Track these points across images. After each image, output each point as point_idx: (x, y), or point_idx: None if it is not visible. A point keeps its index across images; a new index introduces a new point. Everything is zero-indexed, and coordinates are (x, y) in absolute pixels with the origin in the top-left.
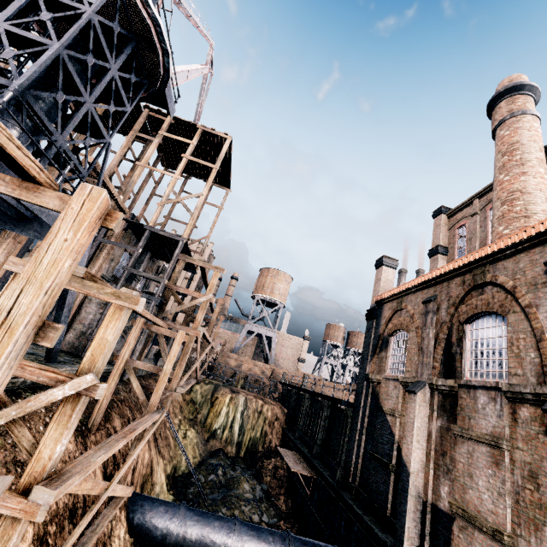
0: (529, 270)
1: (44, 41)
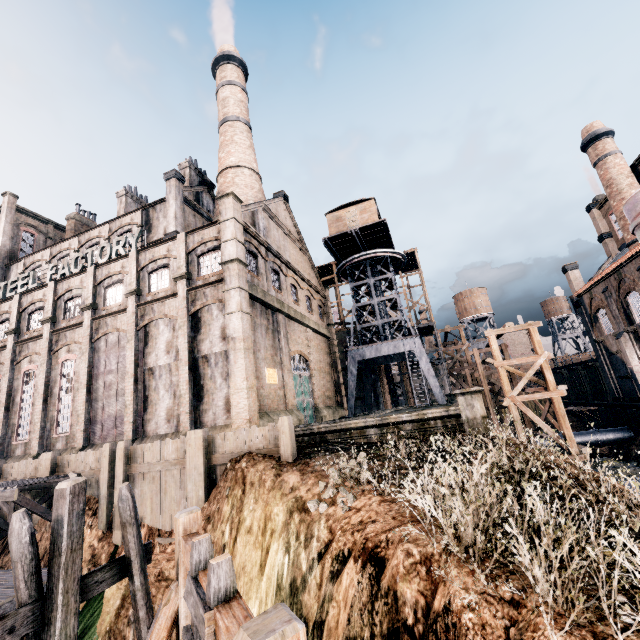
0: (635, 272)
1: (392, 297)
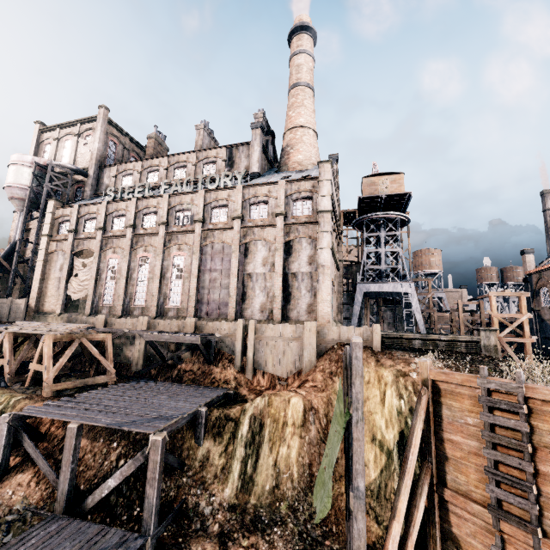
0: None
1: (396, 250)
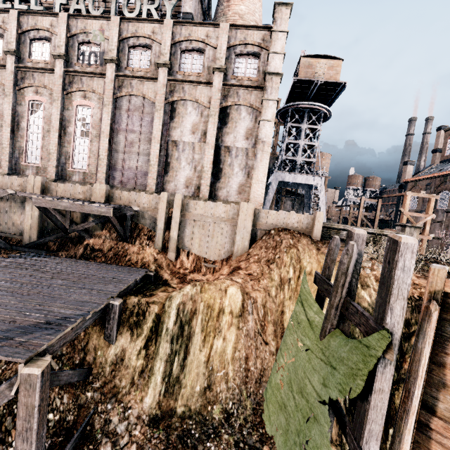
0: None
1: (314, 144)
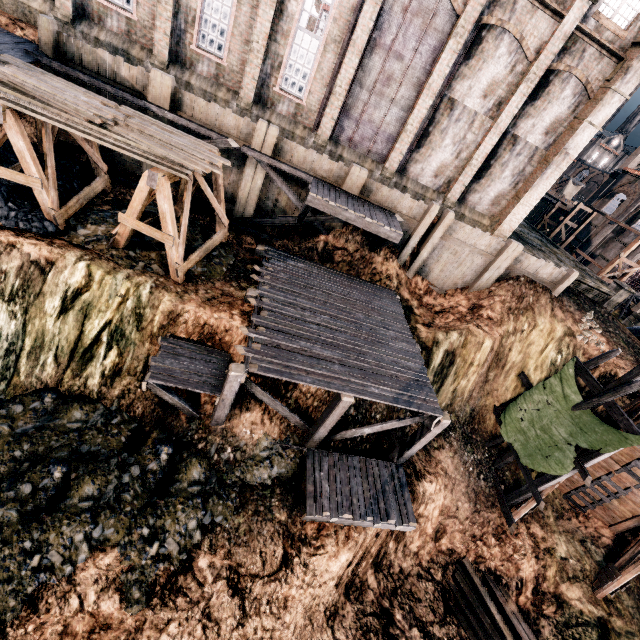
0: None
1: None
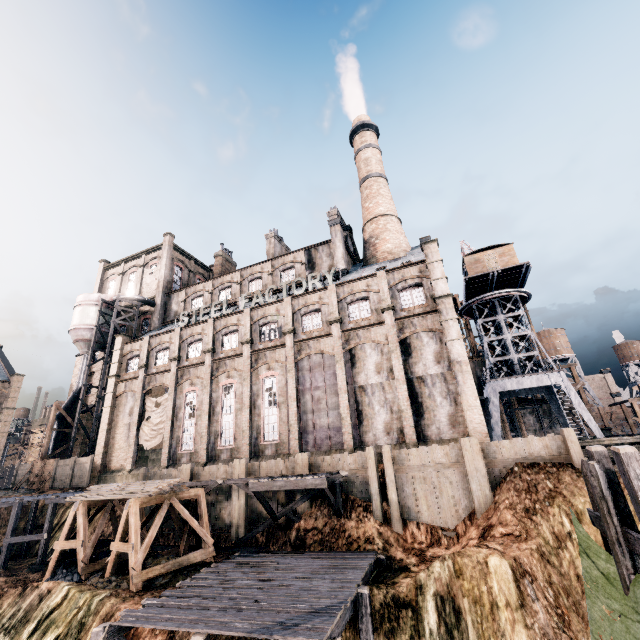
0: None
1: (525, 333)
